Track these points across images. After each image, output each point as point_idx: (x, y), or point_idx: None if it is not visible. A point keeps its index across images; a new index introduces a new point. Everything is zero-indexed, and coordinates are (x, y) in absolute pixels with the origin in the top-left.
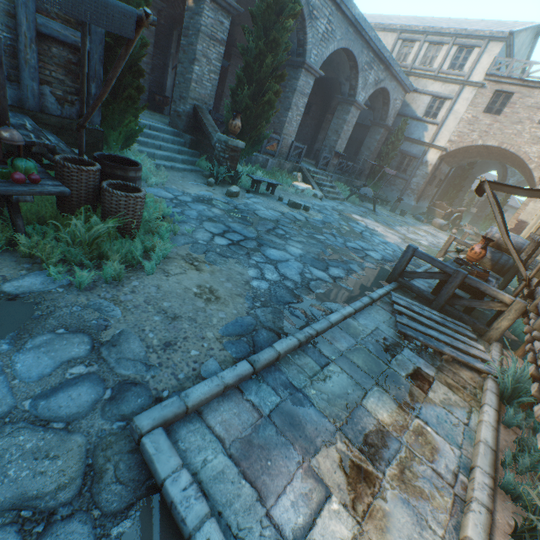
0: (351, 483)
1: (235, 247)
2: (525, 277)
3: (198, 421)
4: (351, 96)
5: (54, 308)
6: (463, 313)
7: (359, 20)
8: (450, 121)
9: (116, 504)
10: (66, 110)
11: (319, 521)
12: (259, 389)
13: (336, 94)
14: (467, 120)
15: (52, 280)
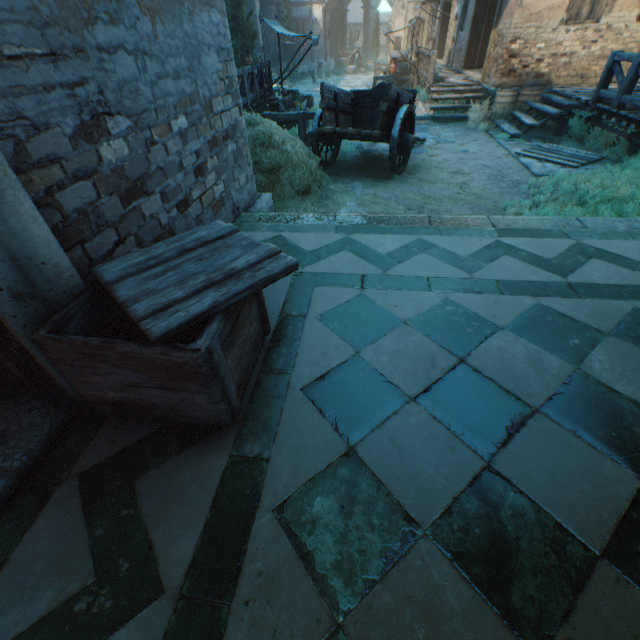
0: None
1: None
2: (413, 66)
3: None
4: None
5: None
6: None
7: None
8: None
9: None
10: None
11: None
12: None
13: None
14: None
15: None
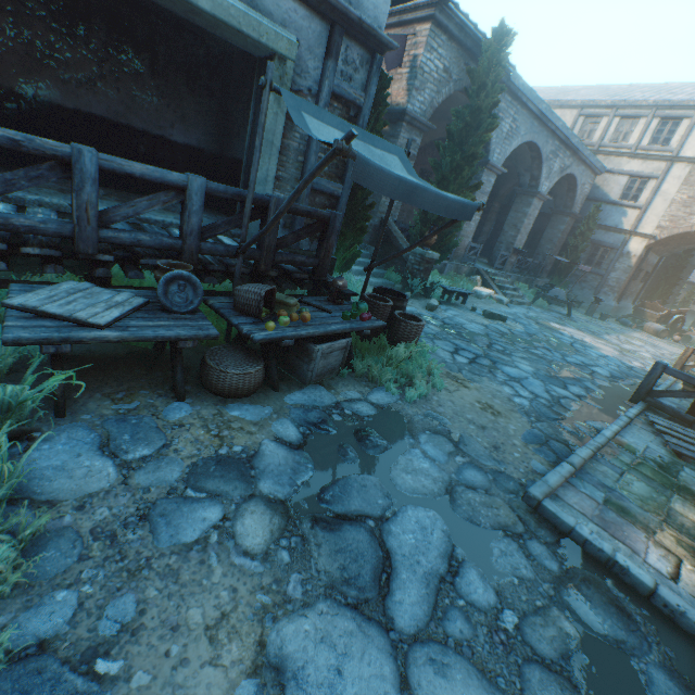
0: (692, 556)
1: (476, 365)
2: None
3: (559, 500)
4: (532, 187)
5: (409, 416)
6: None
7: (545, 114)
8: (657, 204)
9: (548, 539)
10: (313, 245)
11: (682, 572)
12: (583, 485)
13: (505, 181)
14: (681, 201)
15: (390, 395)
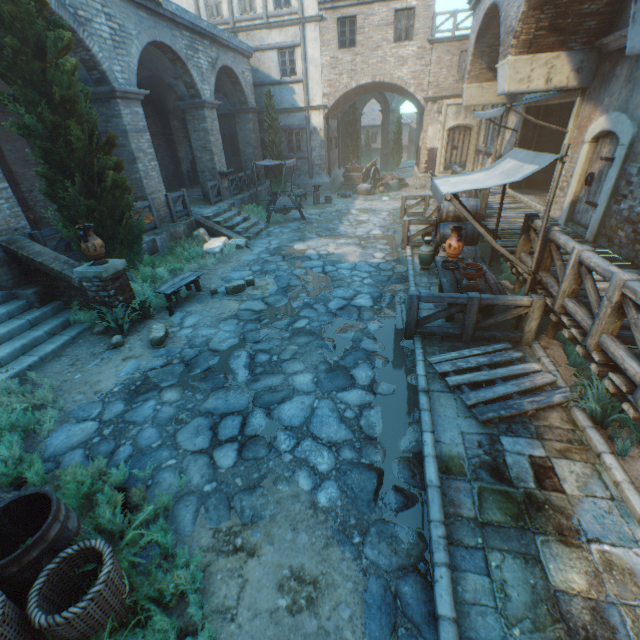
0: None
1: (249, 449)
2: (528, 272)
3: None
4: (195, 97)
5: None
6: (493, 330)
7: None
8: (312, 73)
9: None
10: None
11: None
12: None
13: (166, 92)
14: (329, 64)
15: None
